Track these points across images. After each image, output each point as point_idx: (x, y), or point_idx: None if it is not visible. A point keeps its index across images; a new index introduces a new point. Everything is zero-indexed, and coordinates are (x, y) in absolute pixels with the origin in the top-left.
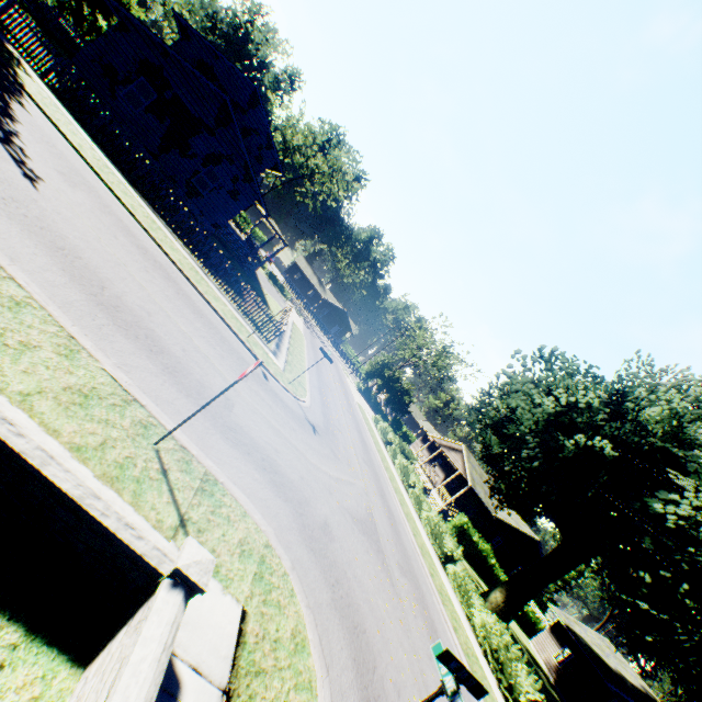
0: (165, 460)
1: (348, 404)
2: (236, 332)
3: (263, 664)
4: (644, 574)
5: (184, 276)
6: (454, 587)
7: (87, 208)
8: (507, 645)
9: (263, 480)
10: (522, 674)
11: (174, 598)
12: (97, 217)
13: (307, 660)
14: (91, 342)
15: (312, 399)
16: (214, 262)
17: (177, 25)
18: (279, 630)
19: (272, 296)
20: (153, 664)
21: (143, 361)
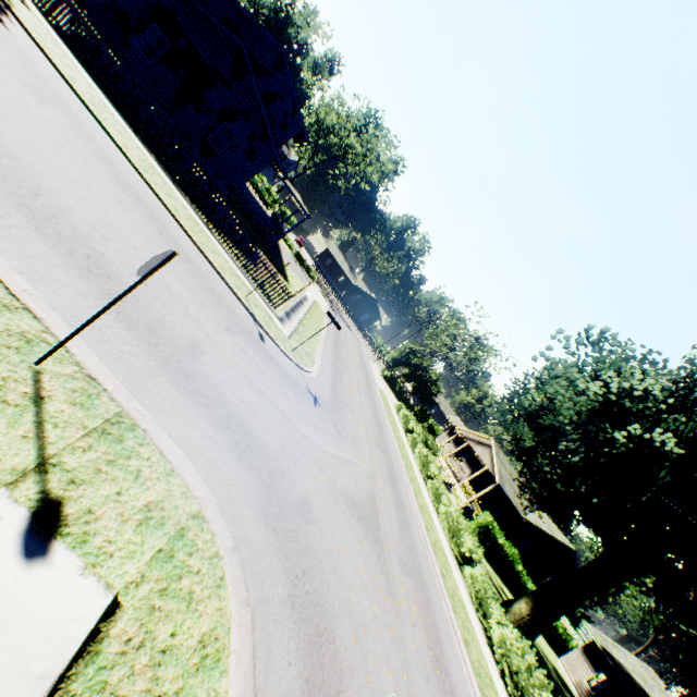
0: (46, 385)
1: (367, 387)
2: (232, 288)
3: (124, 688)
4: None
5: (178, 223)
6: (471, 592)
7: (53, 125)
8: (530, 668)
9: (220, 440)
10: None
11: None
12: (65, 137)
13: (217, 683)
14: None
15: (320, 373)
16: (219, 218)
17: None
18: (176, 634)
19: (295, 273)
20: None
21: (69, 277)
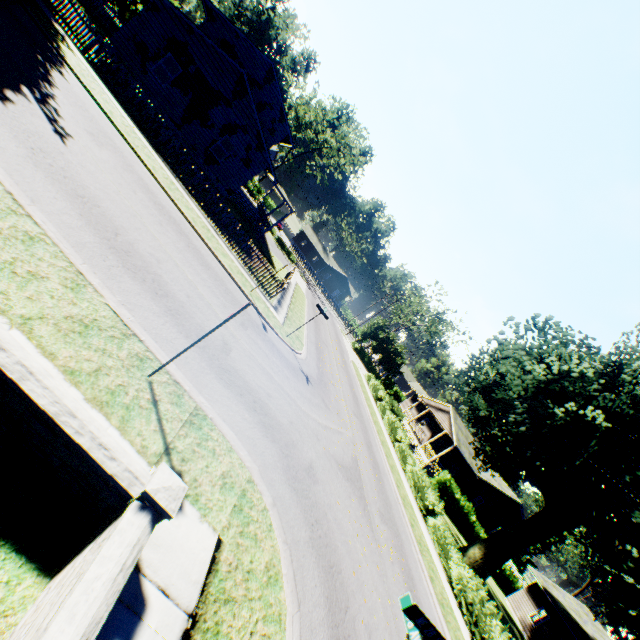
0: (156, 391)
1: (342, 360)
2: (240, 286)
3: (234, 593)
4: (630, 547)
5: (196, 233)
6: (433, 539)
7: (110, 165)
8: (482, 600)
9: (253, 421)
10: (496, 630)
11: (140, 520)
12: (119, 174)
13: (279, 594)
14: (99, 280)
15: (307, 353)
16: (225, 222)
17: (204, 8)
18: (253, 561)
19: (278, 259)
20: (106, 583)
21: (147, 302)
